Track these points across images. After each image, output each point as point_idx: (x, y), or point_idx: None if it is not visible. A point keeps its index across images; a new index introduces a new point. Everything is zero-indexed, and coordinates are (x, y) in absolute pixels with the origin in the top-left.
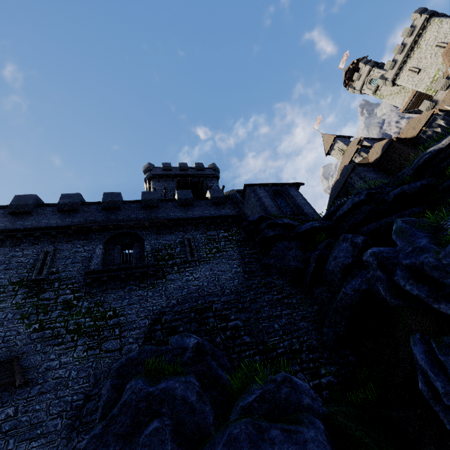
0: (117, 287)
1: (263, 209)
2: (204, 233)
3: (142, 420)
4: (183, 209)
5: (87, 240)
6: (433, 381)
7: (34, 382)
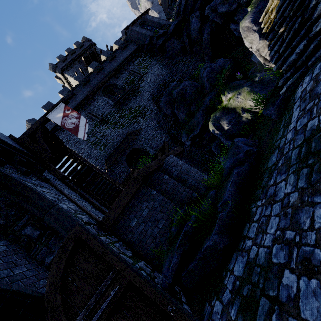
0: (129, 102)
1: (145, 36)
2: (134, 64)
3: (184, 93)
4: (114, 61)
5: (95, 100)
6: (238, 28)
7: (140, 132)
